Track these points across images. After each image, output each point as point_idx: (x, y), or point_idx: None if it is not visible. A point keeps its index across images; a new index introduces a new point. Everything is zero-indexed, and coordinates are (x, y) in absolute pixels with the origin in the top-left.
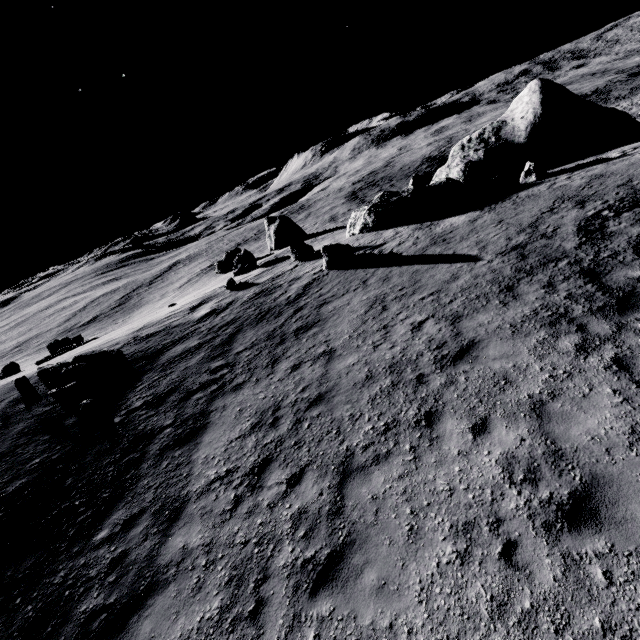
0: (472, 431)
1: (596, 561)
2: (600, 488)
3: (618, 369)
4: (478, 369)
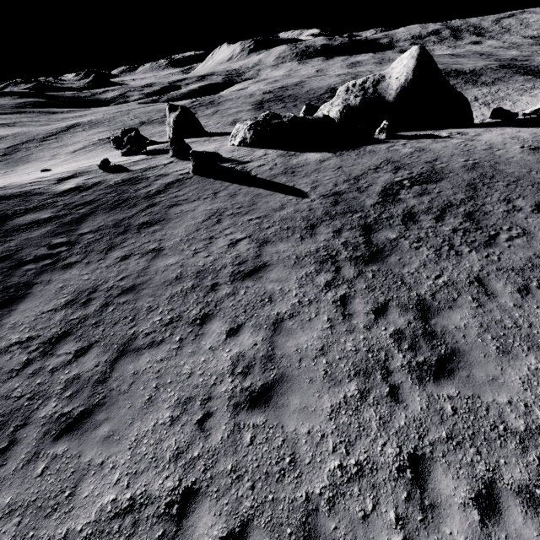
0: (227, 333)
1: (251, 430)
2: (281, 384)
3: (340, 304)
4: (257, 287)
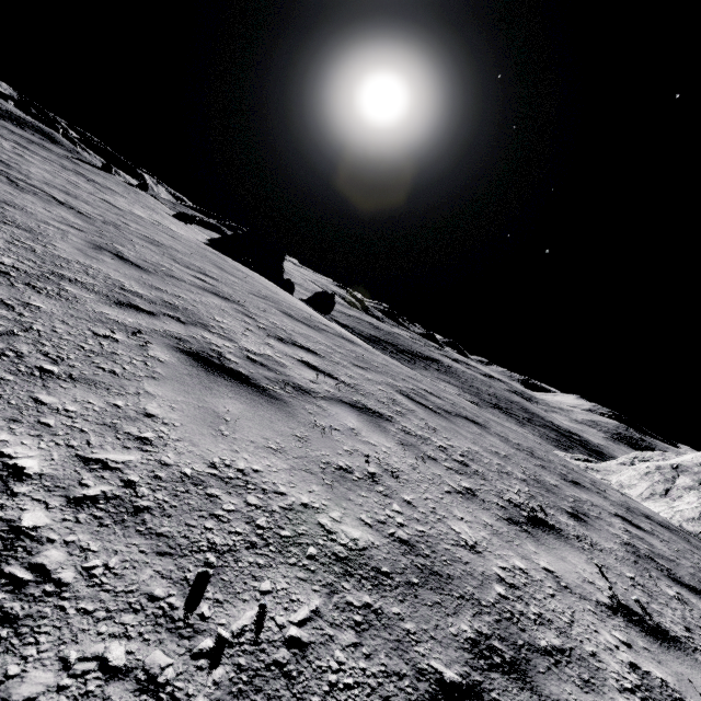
0: None
1: None
2: None
3: None
4: None
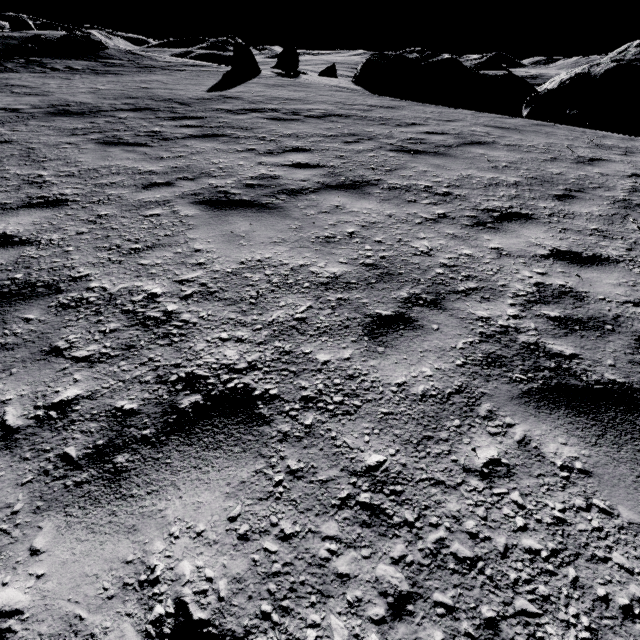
0: None
1: None
2: None
3: None
4: (6, 97)
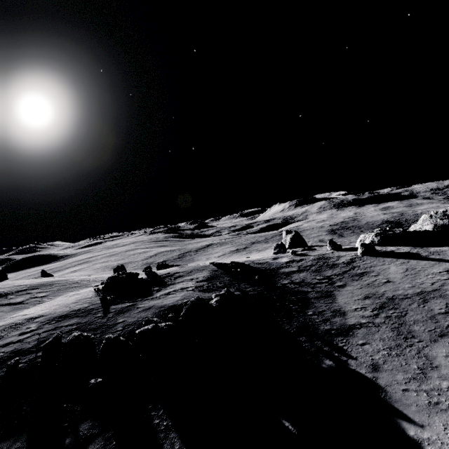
0: None
1: None
2: None
3: None
4: None
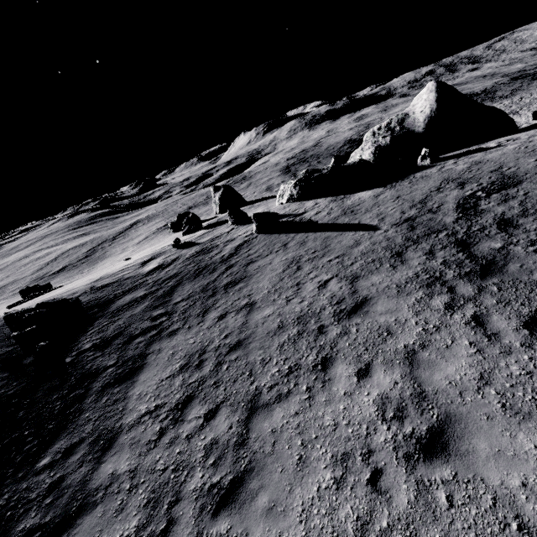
0: (357, 375)
1: (442, 487)
2: (451, 425)
3: (475, 325)
4: (367, 322)
